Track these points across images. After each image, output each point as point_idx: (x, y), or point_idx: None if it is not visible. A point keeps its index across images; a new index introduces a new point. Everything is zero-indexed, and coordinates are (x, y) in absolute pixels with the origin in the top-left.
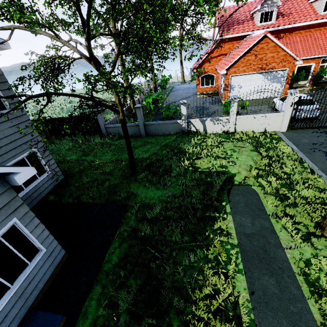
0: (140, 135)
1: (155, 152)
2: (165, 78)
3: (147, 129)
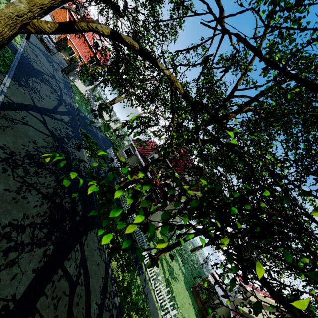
0: None
1: None
2: None
3: None
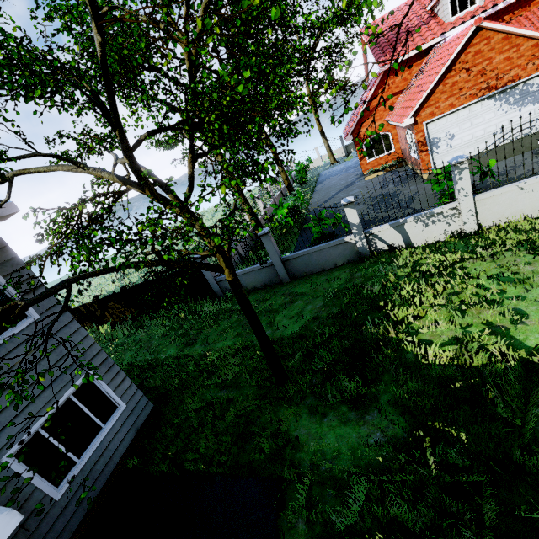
0: (279, 281)
1: (316, 315)
2: (301, 166)
3: (290, 266)
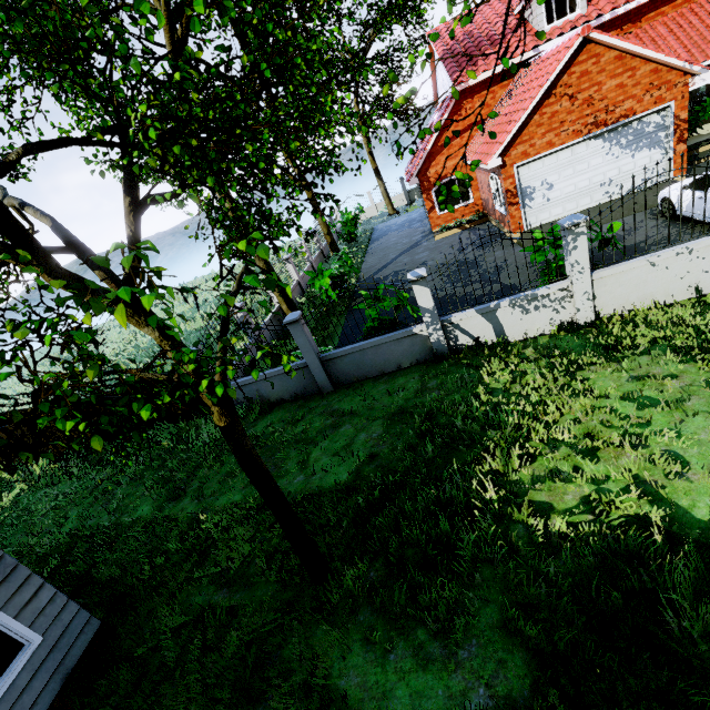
0: (318, 390)
1: (373, 452)
2: (349, 216)
3: (334, 369)
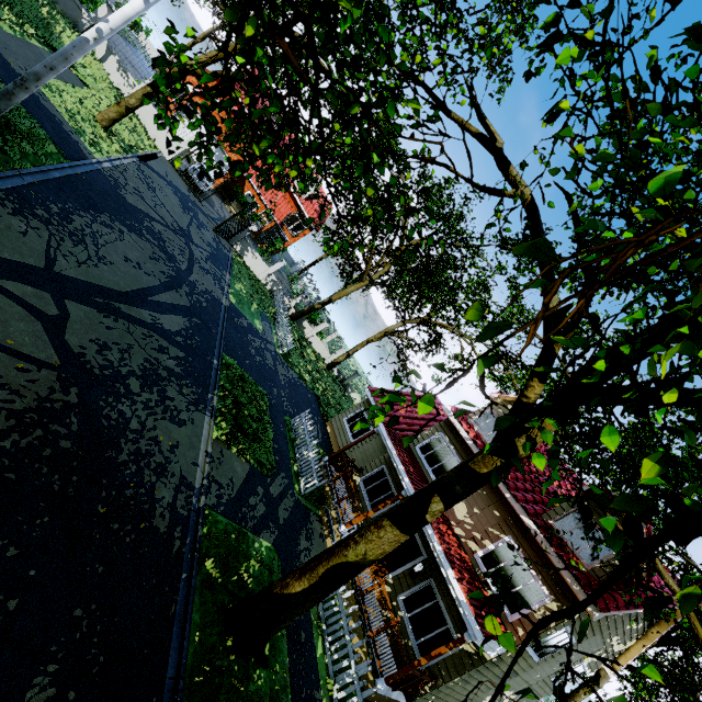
0: None
1: None
2: (138, 19)
3: None
